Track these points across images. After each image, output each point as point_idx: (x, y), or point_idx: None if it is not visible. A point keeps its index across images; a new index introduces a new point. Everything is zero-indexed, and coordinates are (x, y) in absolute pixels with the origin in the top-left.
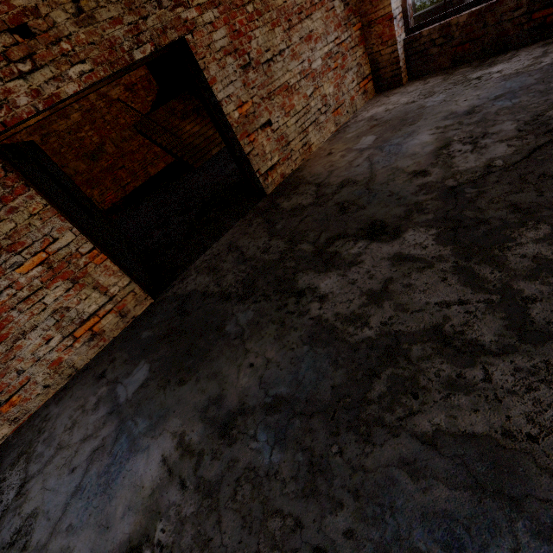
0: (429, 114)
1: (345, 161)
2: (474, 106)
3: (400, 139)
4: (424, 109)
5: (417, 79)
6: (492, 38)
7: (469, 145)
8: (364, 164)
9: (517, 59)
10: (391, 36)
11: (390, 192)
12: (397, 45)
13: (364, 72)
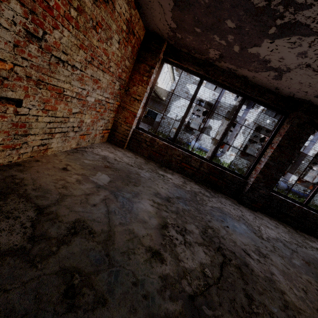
0: (144, 183)
1: (81, 189)
2: (169, 196)
3: (130, 195)
4: (141, 177)
5: (131, 151)
6: (167, 159)
7: (181, 236)
8: (101, 207)
9: (175, 176)
10: (131, 123)
11: (134, 275)
12: (131, 128)
13: (108, 126)
